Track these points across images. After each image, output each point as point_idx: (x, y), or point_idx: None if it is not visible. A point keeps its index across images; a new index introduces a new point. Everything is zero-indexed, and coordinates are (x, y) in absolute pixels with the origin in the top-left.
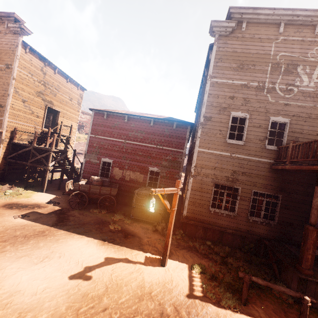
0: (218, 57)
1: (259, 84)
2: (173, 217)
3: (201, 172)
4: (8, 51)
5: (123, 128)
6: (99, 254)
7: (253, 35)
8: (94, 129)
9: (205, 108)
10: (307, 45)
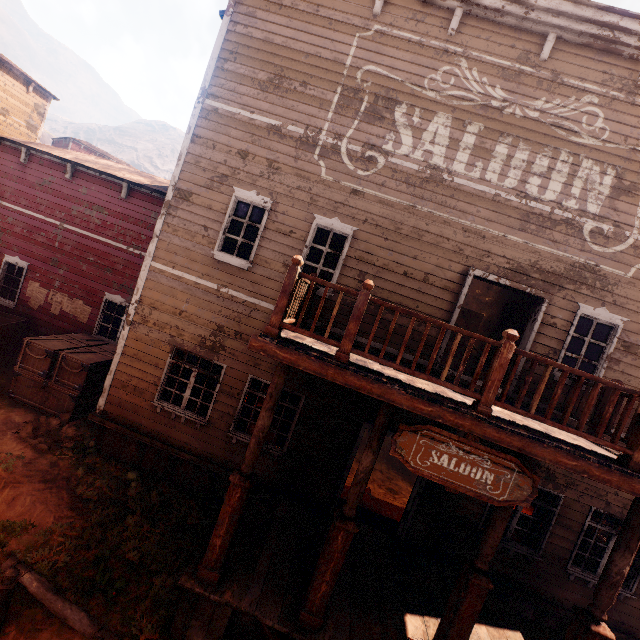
0: (231, 48)
1: (308, 132)
2: None
3: (152, 318)
4: None
5: (61, 193)
6: None
7: (316, 7)
8: None
9: (181, 169)
10: (427, 58)
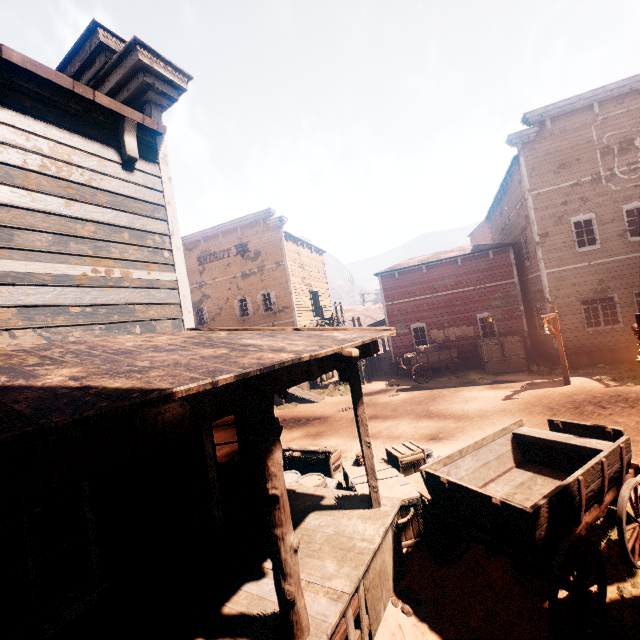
0: (530, 167)
1: (592, 177)
2: (560, 340)
3: (560, 295)
4: (273, 249)
5: (424, 281)
6: (502, 392)
7: (563, 129)
8: (387, 295)
9: (536, 226)
10: (636, 114)
